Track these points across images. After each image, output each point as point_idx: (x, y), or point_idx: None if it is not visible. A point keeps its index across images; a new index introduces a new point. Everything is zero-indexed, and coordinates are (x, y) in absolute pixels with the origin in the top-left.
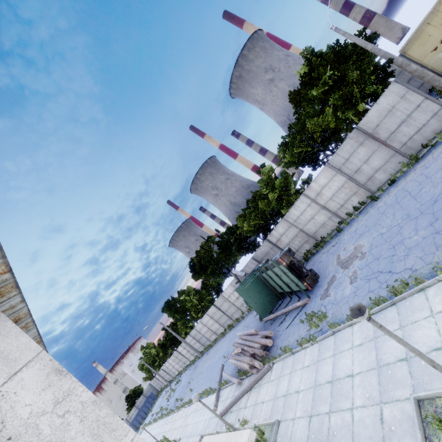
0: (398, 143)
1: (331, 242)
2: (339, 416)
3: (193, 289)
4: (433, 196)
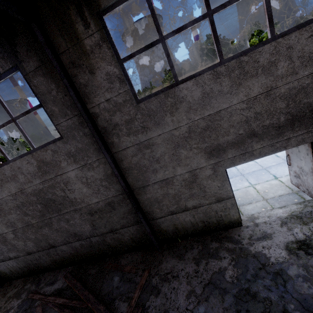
0: None
1: None
2: (244, 165)
3: (38, 138)
4: None
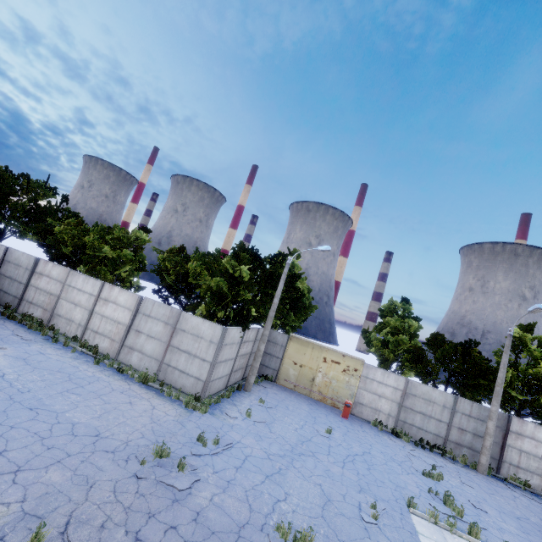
0: (169, 359)
1: (36, 336)
2: None
3: None
4: (49, 405)
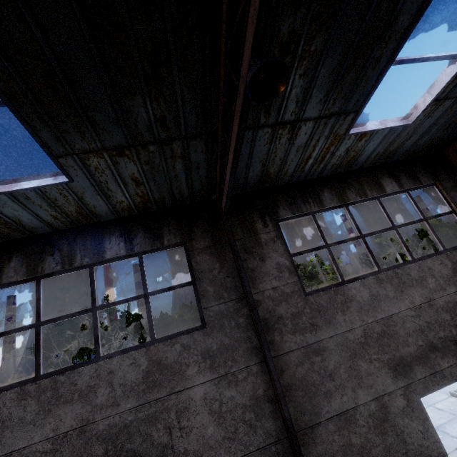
0: None
1: None
2: None
3: None
4: None
